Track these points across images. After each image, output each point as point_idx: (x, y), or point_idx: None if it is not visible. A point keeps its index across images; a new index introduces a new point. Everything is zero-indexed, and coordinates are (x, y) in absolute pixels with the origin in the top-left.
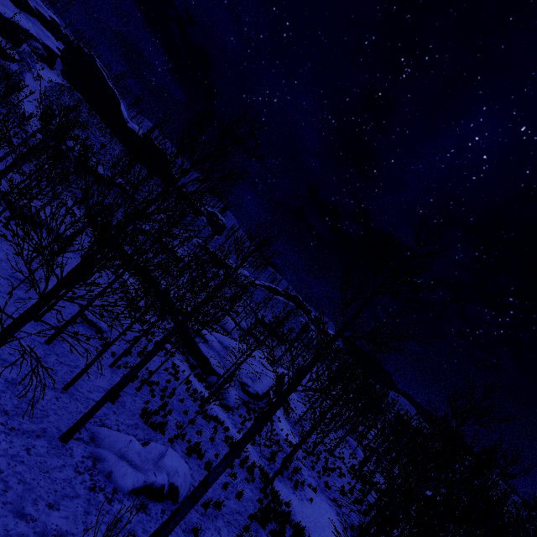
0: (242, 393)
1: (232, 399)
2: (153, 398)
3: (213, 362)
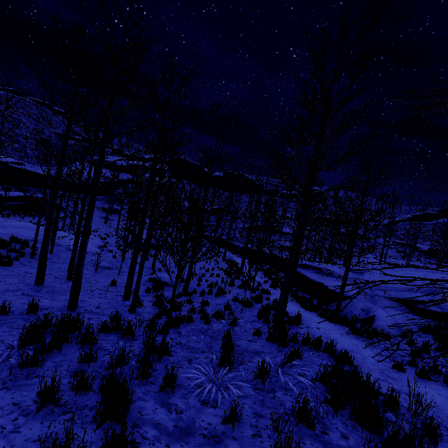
0: (413, 316)
1: (386, 323)
2: (159, 319)
3: (330, 284)
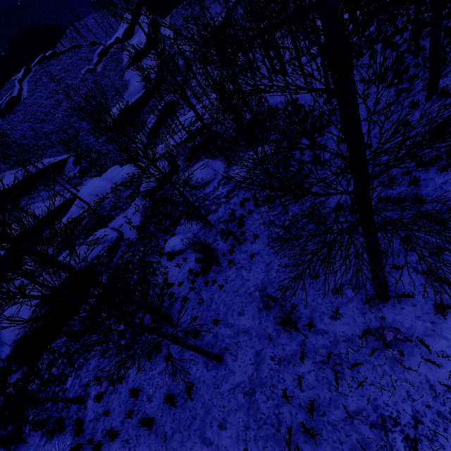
0: None
1: None
2: None
3: None
